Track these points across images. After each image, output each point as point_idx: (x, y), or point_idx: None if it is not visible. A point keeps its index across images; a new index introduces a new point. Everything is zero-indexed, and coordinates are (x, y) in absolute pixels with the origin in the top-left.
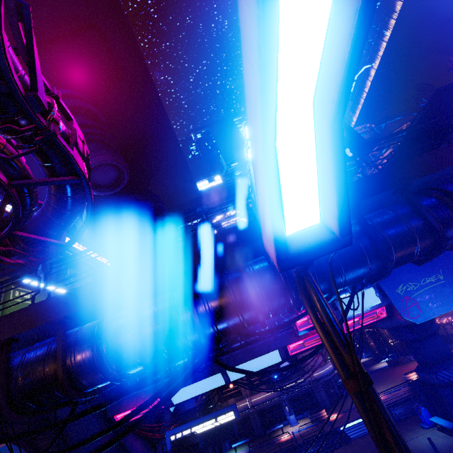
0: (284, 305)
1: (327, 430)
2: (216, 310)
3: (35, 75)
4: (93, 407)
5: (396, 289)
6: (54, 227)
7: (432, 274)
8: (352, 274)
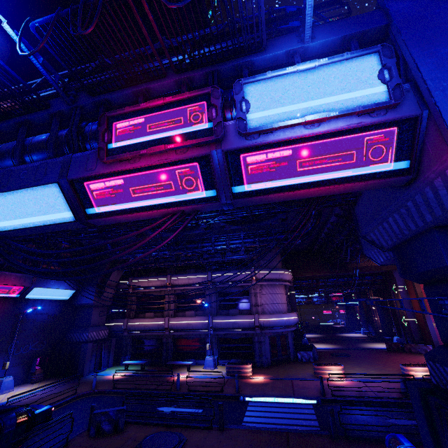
0: None
1: (228, 392)
2: None
3: None
4: None
5: None
6: None
7: None
8: None
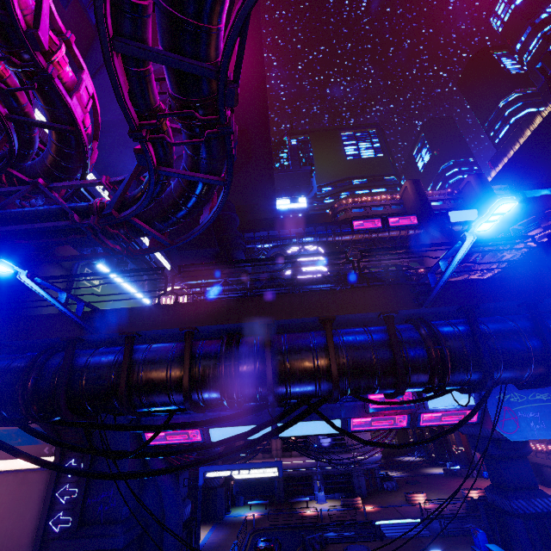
0: (426, 383)
1: (359, 520)
2: (355, 367)
3: (241, 65)
4: (191, 422)
5: (497, 395)
6: (166, 222)
7: (546, 392)
8: (510, 374)
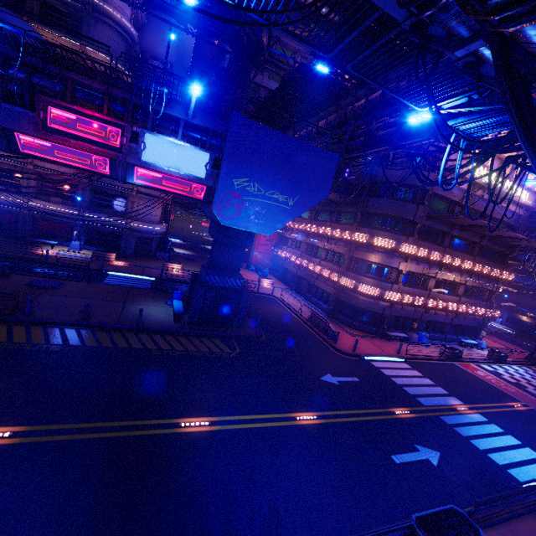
0: None
1: (93, 267)
2: None
3: None
4: None
5: (235, 179)
6: None
7: (287, 194)
8: None
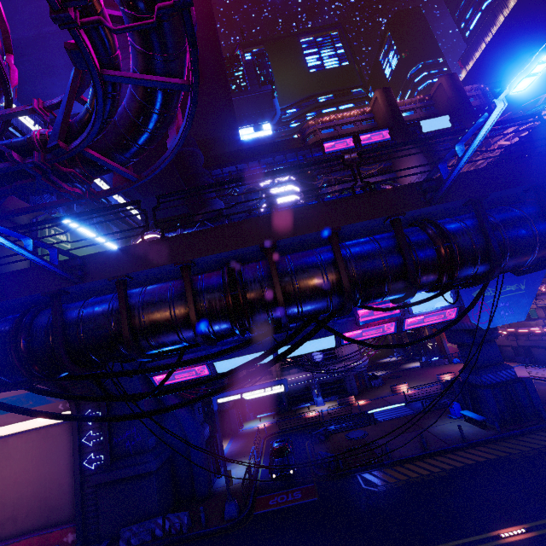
0: (434, 282)
1: (354, 412)
2: (366, 277)
3: None
4: (204, 356)
5: (473, 293)
6: (127, 152)
7: (515, 283)
8: (514, 261)
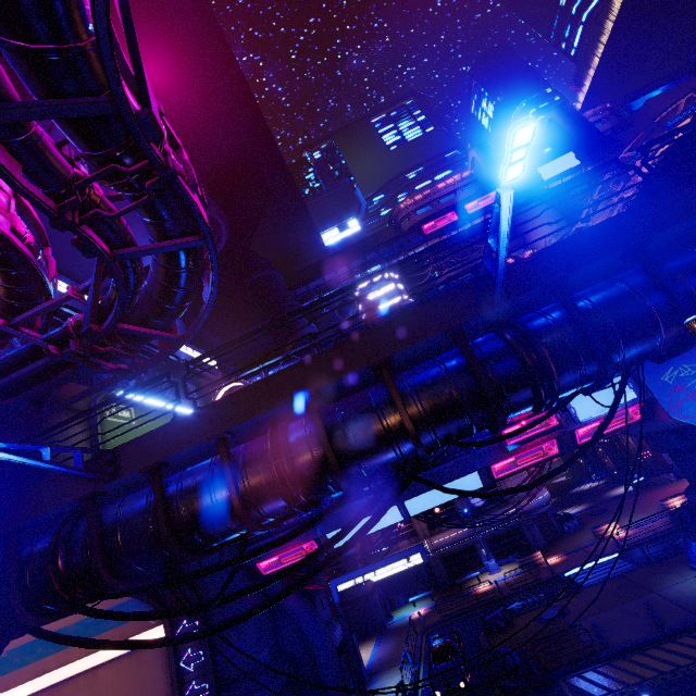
0: (531, 400)
1: (545, 577)
2: (435, 411)
3: (144, 81)
4: (269, 543)
5: (662, 376)
6: (164, 315)
7: None
8: (636, 350)
